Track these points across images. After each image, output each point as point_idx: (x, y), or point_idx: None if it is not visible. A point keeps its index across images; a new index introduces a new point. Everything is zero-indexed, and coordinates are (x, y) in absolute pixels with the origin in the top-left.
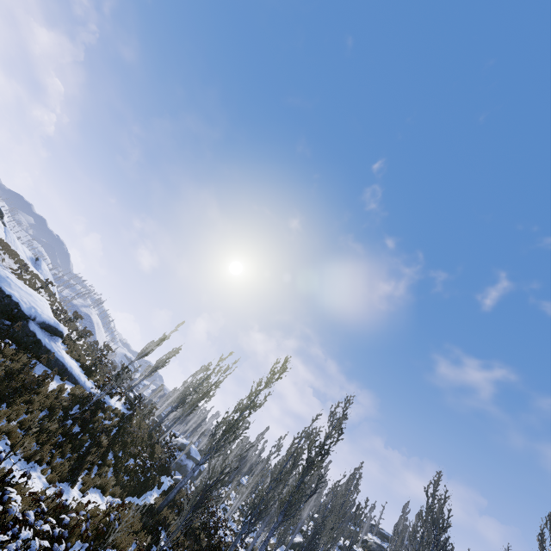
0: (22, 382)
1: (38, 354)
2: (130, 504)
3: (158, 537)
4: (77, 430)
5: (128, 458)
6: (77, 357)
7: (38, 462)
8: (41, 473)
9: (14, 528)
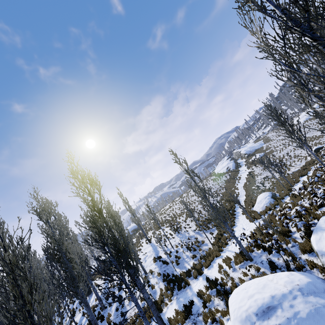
0: None
1: None
2: None
3: None
4: None
5: None
6: None
7: None
8: None
9: None
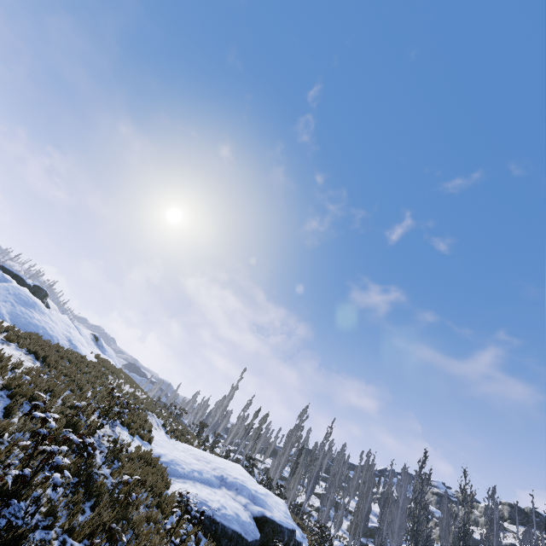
0: None
1: None
2: None
3: None
4: None
5: None
6: None
7: None
8: None
9: None
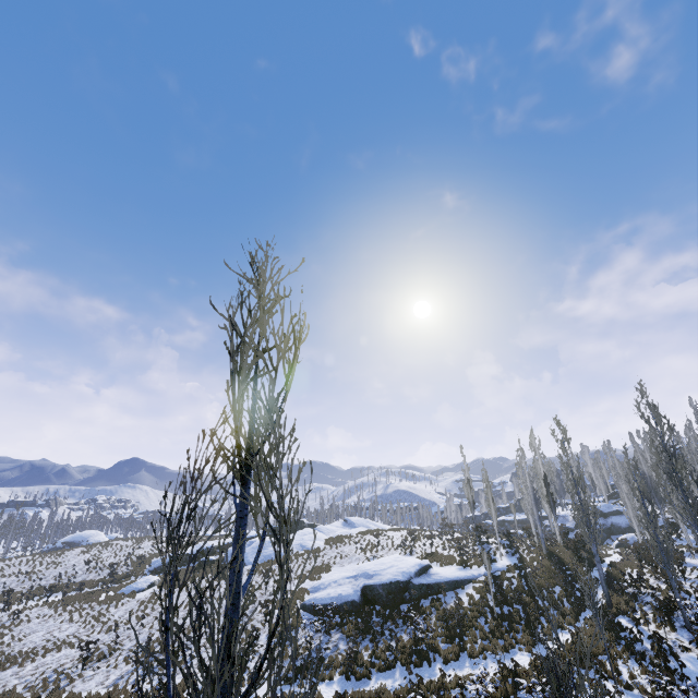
0: (455, 619)
1: (436, 591)
2: (585, 619)
3: (620, 626)
4: (506, 609)
5: (553, 590)
6: (449, 562)
7: (512, 648)
8: (520, 651)
9: (532, 689)
